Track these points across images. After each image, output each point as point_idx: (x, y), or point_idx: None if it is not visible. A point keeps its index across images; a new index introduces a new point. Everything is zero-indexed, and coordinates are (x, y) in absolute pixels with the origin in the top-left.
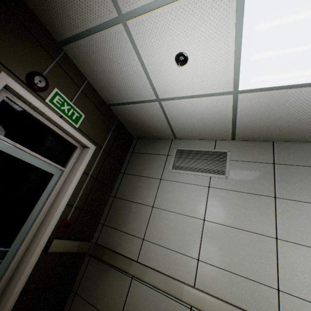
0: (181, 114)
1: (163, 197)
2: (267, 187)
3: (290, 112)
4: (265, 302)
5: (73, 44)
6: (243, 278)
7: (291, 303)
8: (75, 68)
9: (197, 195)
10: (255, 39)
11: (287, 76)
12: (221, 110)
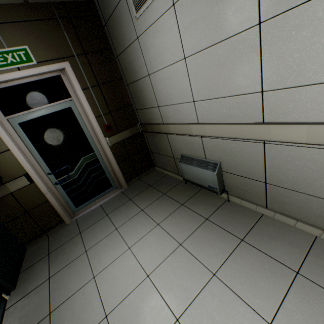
0: None
1: (149, 58)
2: None
3: None
4: (250, 110)
5: None
6: (229, 98)
7: (275, 99)
8: None
9: (168, 30)
10: None
11: None
12: None
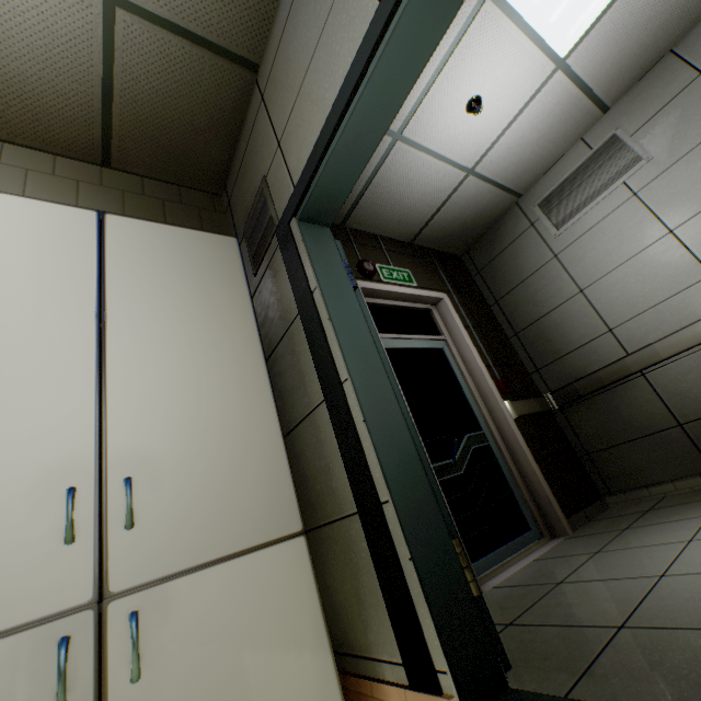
0: (507, 159)
1: (582, 268)
2: None
3: (653, 3)
4: None
5: (354, 211)
6: None
7: None
8: (363, 235)
9: (627, 219)
10: (541, 7)
11: None
12: (557, 99)
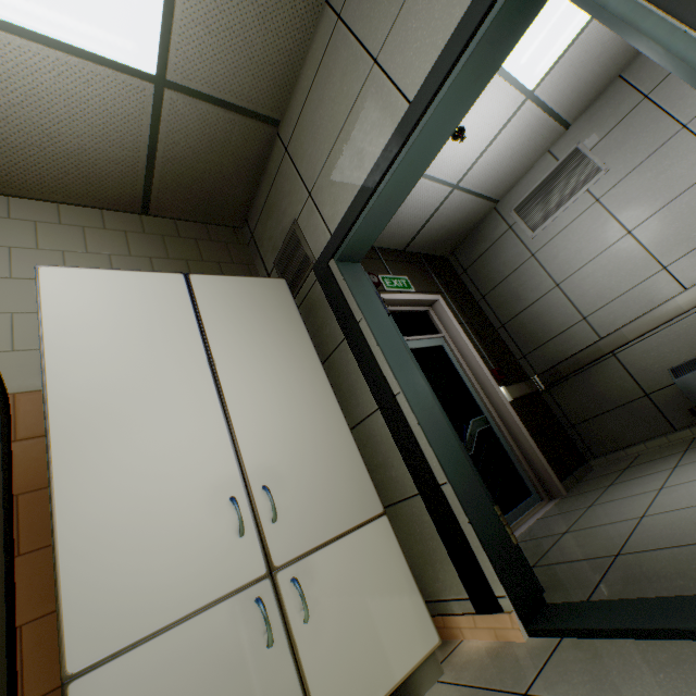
0: (486, 173)
1: (557, 265)
2: (664, 128)
3: (603, 42)
4: None
5: None
6: None
7: None
8: None
9: (592, 222)
10: (512, 54)
11: (567, 34)
12: (527, 122)
